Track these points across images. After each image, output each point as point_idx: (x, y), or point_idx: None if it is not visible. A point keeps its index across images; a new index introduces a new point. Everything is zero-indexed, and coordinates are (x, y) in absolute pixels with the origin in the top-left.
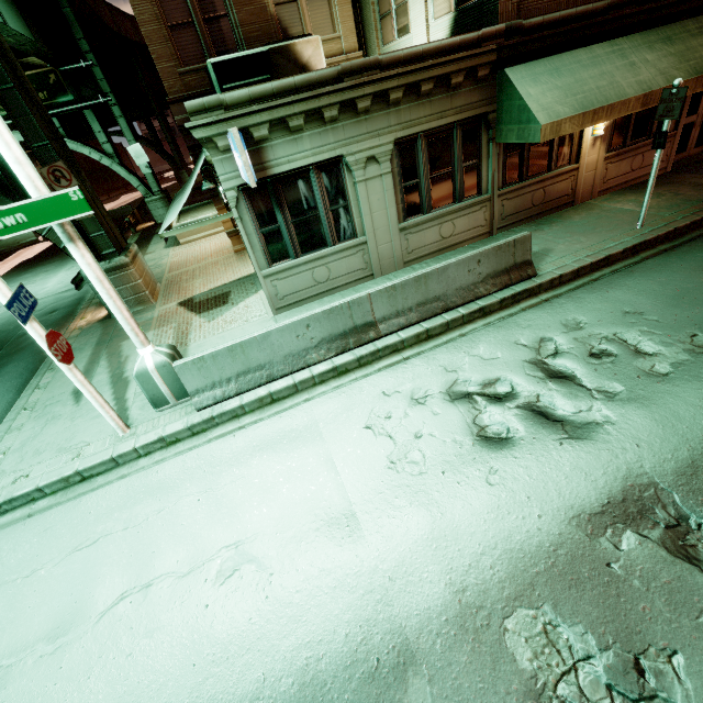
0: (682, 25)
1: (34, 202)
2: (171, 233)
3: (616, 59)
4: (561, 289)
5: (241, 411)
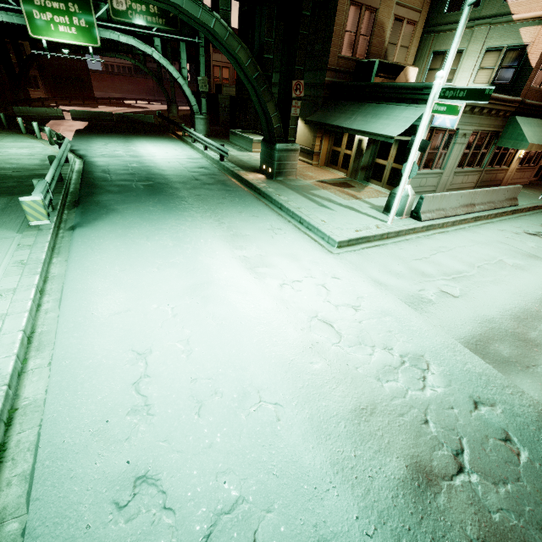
0: None
1: (451, 105)
2: (398, 138)
3: None
4: (527, 213)
5: (436, 226)
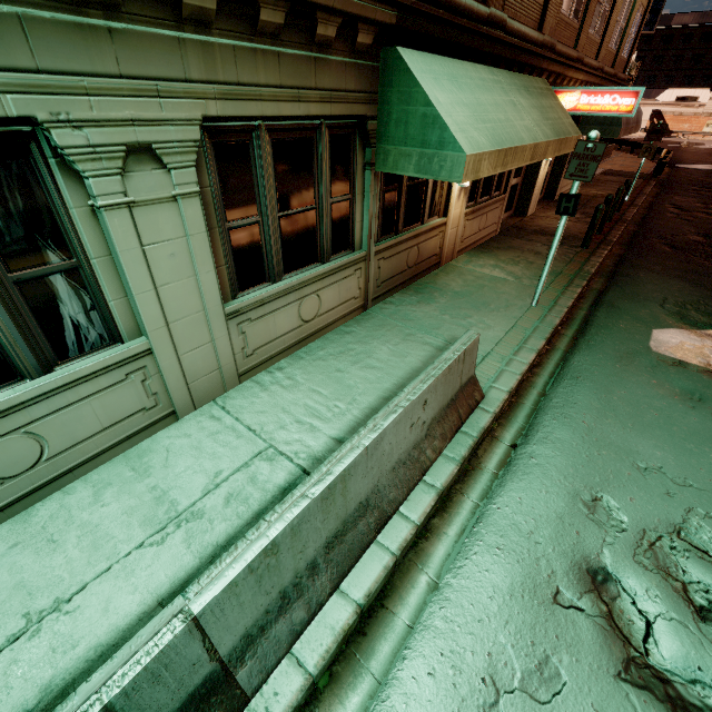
0: (530, 80)
1: None
2: None
3: (501, 92)
4: (517, 416)
5: None
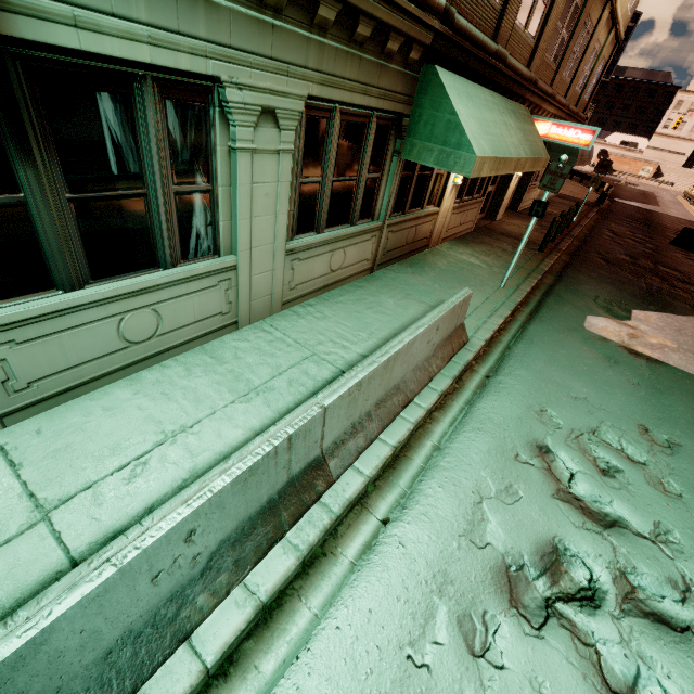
0: (517, 106)
1: None
2: None
3: (498, 113)
4: (489, 359)
5: None
